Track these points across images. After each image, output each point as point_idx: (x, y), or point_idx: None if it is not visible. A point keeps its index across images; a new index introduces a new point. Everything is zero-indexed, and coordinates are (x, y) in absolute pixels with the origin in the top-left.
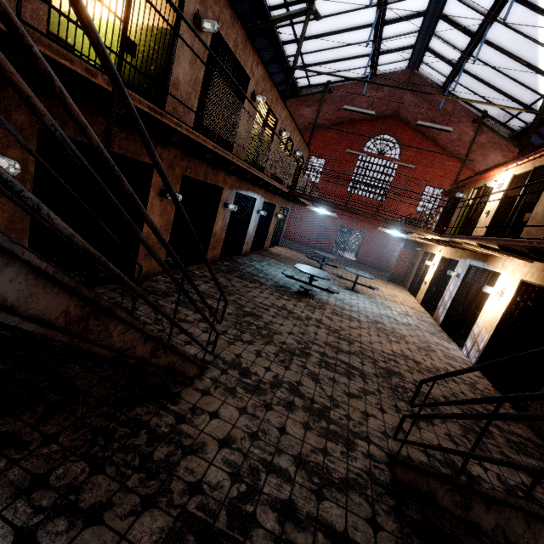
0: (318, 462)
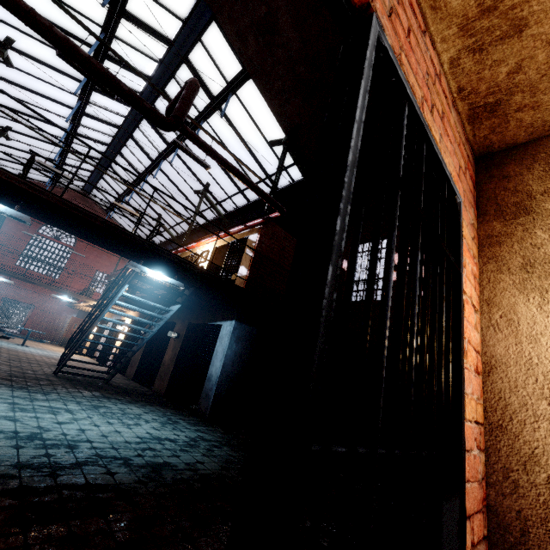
0: (21, 371)
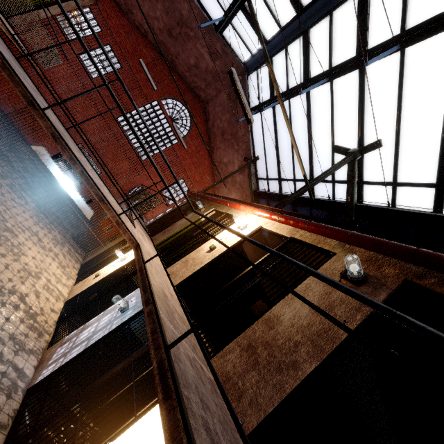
0: None
